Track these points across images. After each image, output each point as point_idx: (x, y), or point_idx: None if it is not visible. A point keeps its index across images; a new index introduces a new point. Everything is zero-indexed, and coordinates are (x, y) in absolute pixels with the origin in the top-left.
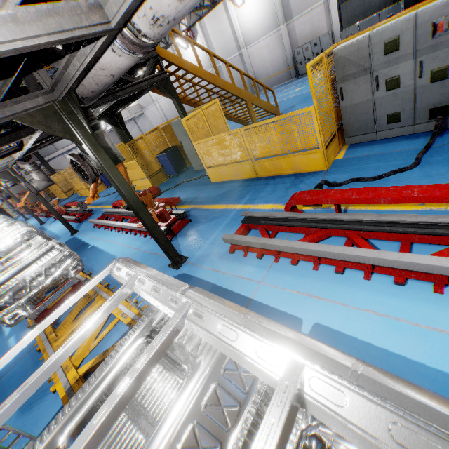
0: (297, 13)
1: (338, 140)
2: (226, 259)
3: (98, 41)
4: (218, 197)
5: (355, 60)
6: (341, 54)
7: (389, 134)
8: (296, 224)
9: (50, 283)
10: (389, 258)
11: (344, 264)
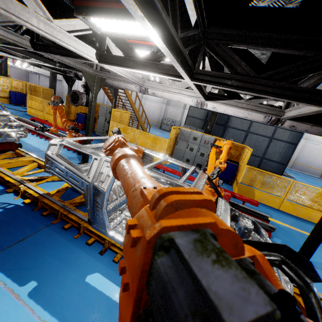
0: (172, 105)
1: None
2: None
3: (136, 84)
4: None
5: (185, 135)
6: (182, 131)
7: None
8: None
9: None
10: None
11: None
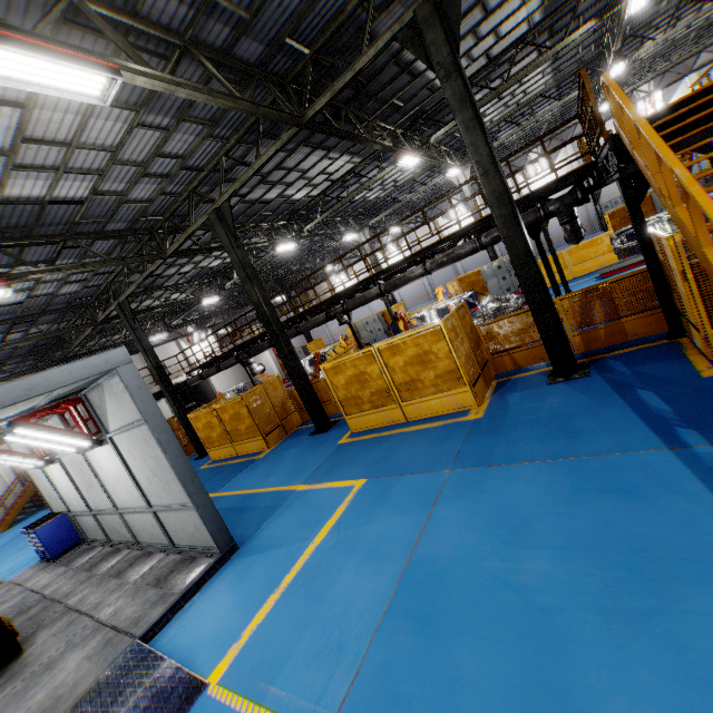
0: None
1: None
2: None
3: None
4: None
5: None
6: None
7: None
8: None
9: None
10: None
11: None
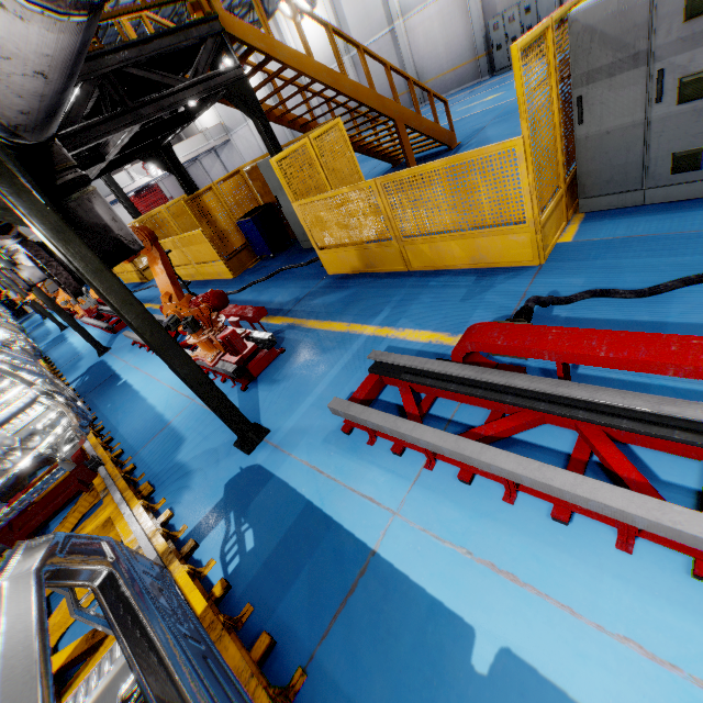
0: None
1: (565, 204)
2: (336, 445)
3: None
4: (335, 306)
5: (616, 36)
6: (586, 22)
7: (670, 194)
8: (473, 392)
9: (33, 462)
10: (688, 530)
11: (573, 504)
